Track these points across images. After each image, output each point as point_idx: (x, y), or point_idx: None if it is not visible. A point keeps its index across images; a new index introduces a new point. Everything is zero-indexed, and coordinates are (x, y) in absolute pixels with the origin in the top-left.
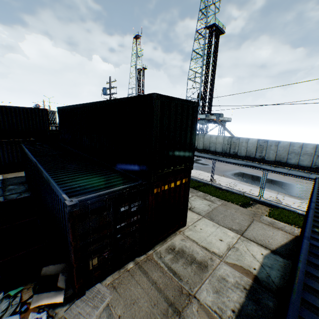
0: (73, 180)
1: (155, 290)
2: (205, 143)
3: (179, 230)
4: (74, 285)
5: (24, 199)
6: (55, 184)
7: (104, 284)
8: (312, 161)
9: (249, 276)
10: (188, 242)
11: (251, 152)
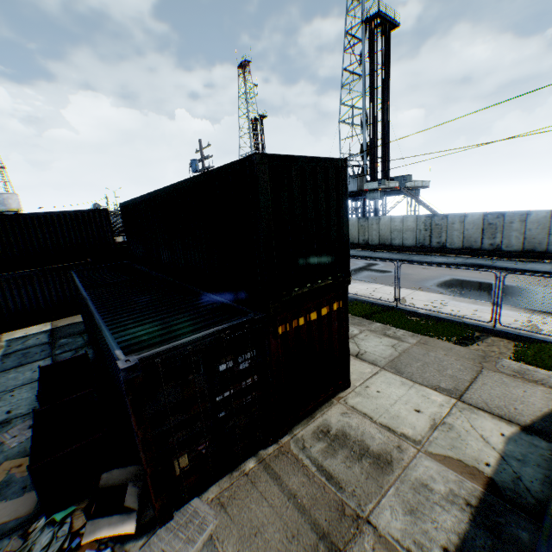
0: (140, 323)
1: (293, 509)
2: (381, 233)
3: (338, 396)
4: (152, 503)
5: (77, 359)
6: (108, 333)
7: (205, 500)
8: None
9: (477, 480)
10: (354, 419)
11: (472, 239)
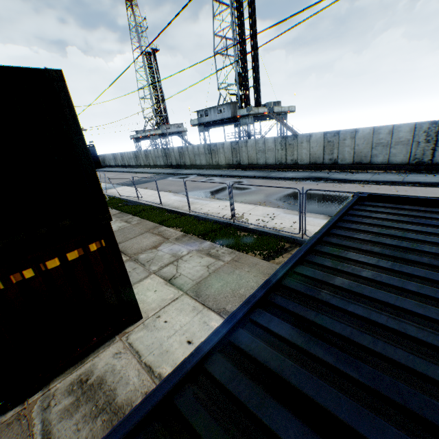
0: None
1: None
2: (249, 154)
3: (124, 332)
4: None
5: None
6: None
7: None
8: (410, 152)
9: None
10: (122, 359)
11: (317, 155)
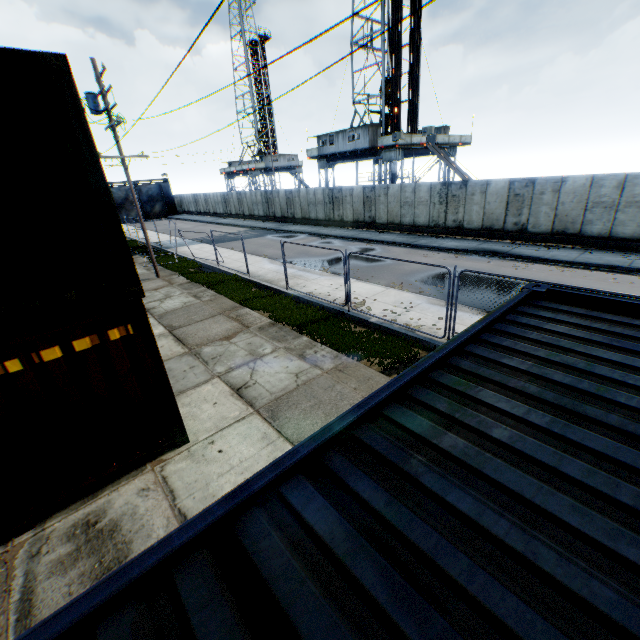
0: None
1: None
2: (390, 207)
3: (159, 459)
4: None
5: None
6: None
7: None
8: None
9: None
10: (150, 500)
11: (495, 216)
